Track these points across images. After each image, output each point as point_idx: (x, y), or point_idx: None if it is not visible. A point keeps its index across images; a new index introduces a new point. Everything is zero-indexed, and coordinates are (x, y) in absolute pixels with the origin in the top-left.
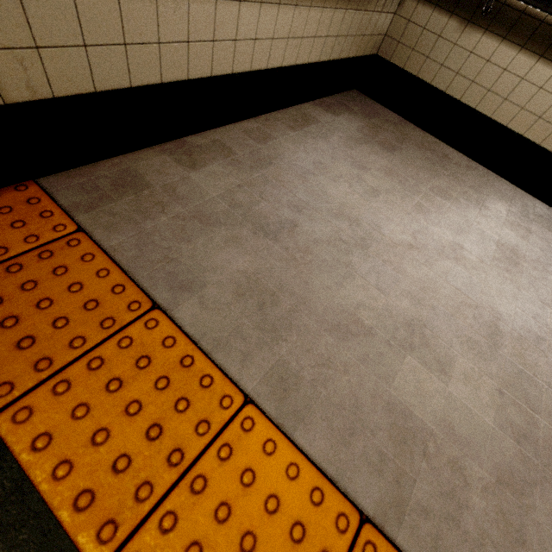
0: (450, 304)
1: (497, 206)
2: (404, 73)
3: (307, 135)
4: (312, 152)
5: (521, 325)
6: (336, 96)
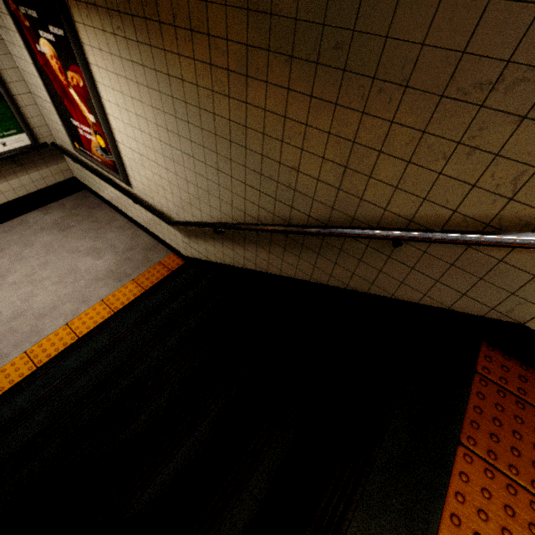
0: (6, 307)
1: (108, 250)
2: (85, 185)
3: (11, 234)
4: (4, 243)
5: (38, 312)
6: (63, 199)
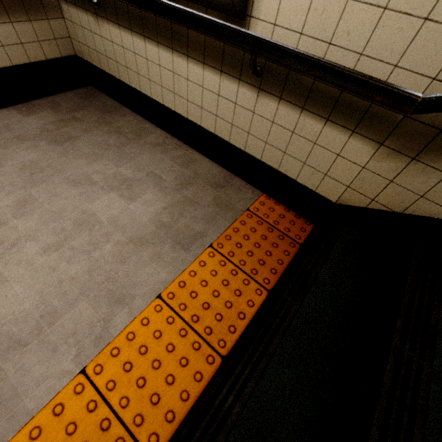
0: None
1: (148, 183)
2: (95, 68)
3: None
4: None
5: (8, 329)
6: (55, 96)
